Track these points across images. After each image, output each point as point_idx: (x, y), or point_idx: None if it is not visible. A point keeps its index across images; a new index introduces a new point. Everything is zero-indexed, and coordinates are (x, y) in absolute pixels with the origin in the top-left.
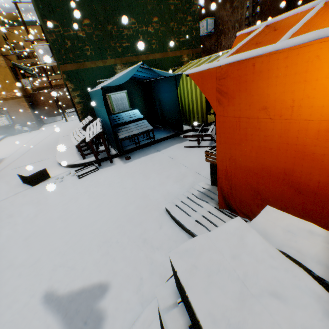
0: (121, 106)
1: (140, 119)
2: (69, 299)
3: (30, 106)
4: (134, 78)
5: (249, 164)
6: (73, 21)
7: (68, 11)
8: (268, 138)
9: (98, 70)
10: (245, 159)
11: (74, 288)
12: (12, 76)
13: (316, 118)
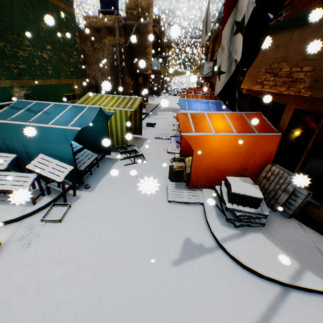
0: None
1: (80, 148)
2: (184, 254)
3: None
4: None
5: (205, 167)
6: None
7: None
8: (211, 158)
9: None
10: (203, 165)
11: (179, 251)
12: None
13: (223, 152)
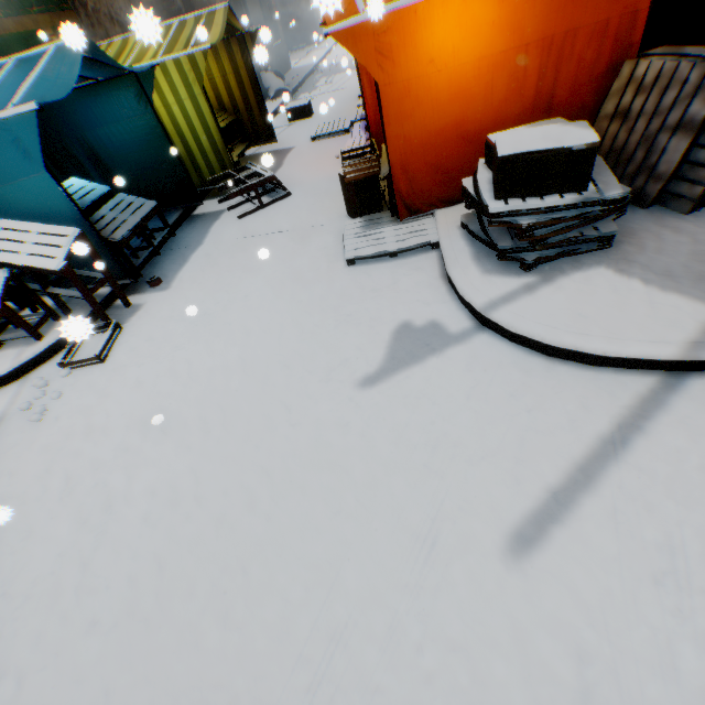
0: None
1: (107, 195)
2: (391, 360)
3: None
4: None
5: (425, 137)
6: None
7: None
8: (439, 96)
9: None
10: (421, 133)
11: (378, 357)
12: None
13: (472, 61)
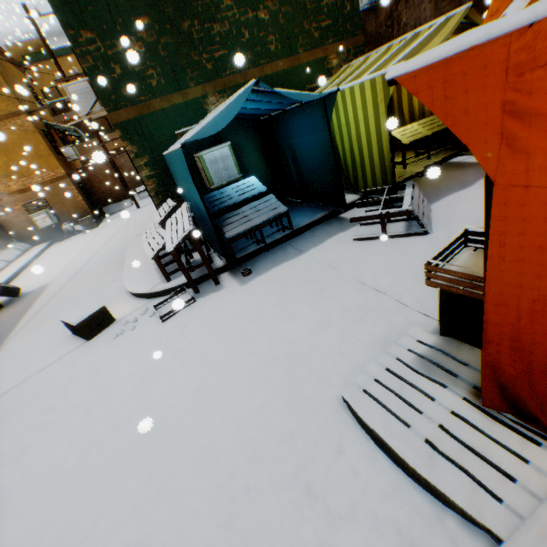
0: (223, 173)
1: (261, 194)
2: None
3: (80, 190)
4: (241, 117)
5: None
6: (119, 25)
7: (107, 6)
8: None
9: (176, 112)
10: None
11: None
12: (45, 146)
13: None
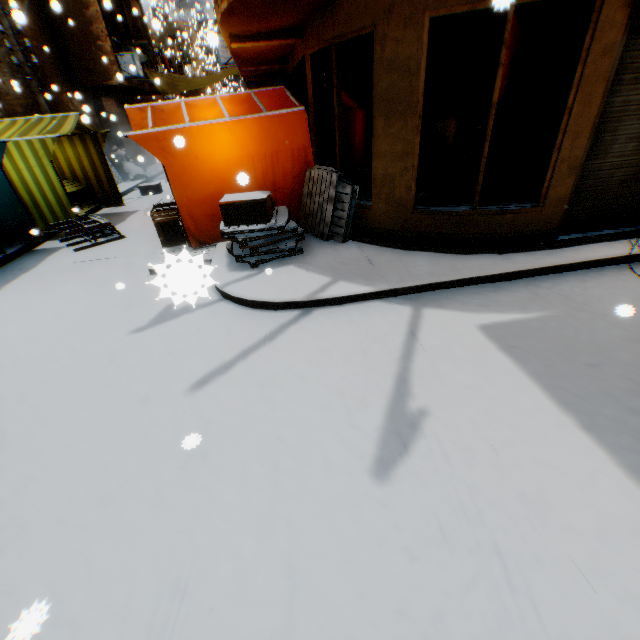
0: None
1: None
2: (159, 318)
3: None
4: None
5: (201, 197)
6: None
7: None
8: (205, 176)
9: None
10: (198, 195)
11: (151, 318)
12: None
13: (222, 160)
